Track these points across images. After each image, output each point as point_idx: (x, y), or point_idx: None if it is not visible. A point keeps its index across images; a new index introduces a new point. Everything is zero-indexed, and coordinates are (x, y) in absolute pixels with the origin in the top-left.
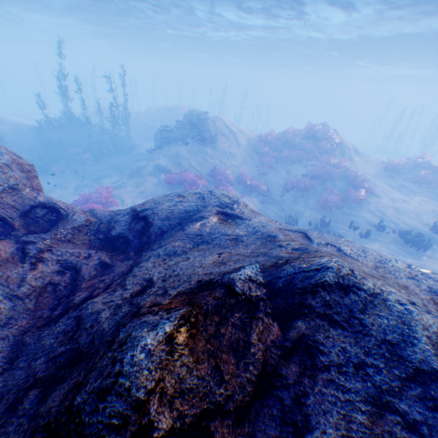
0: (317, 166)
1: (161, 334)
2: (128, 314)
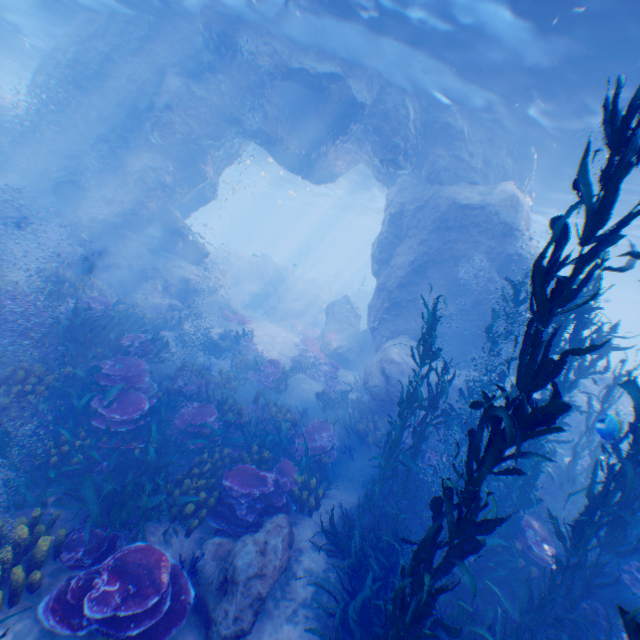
0: None
1: None
2: None
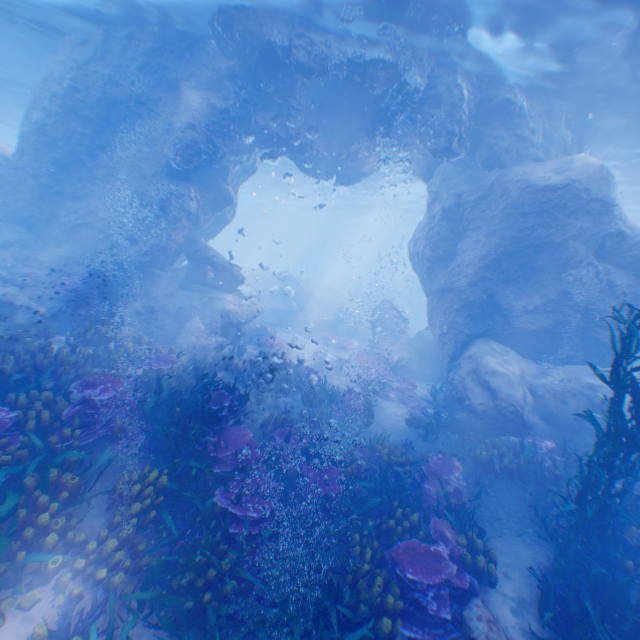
0: None
1: None
2: None
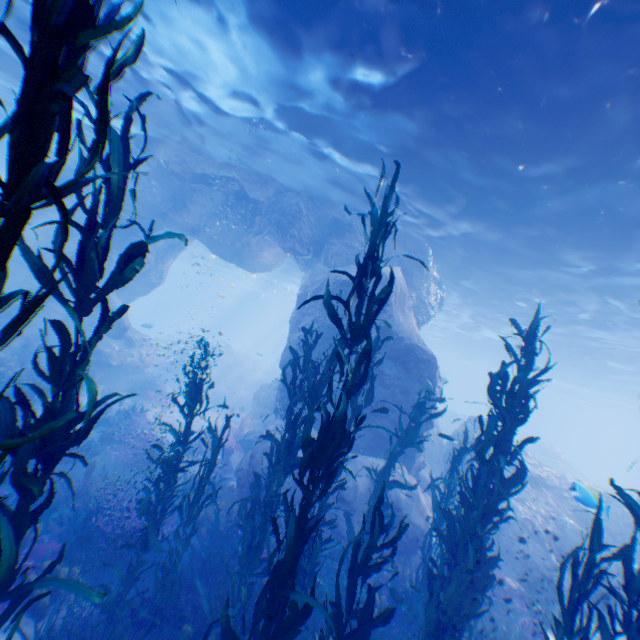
0: None
1: None
2: None
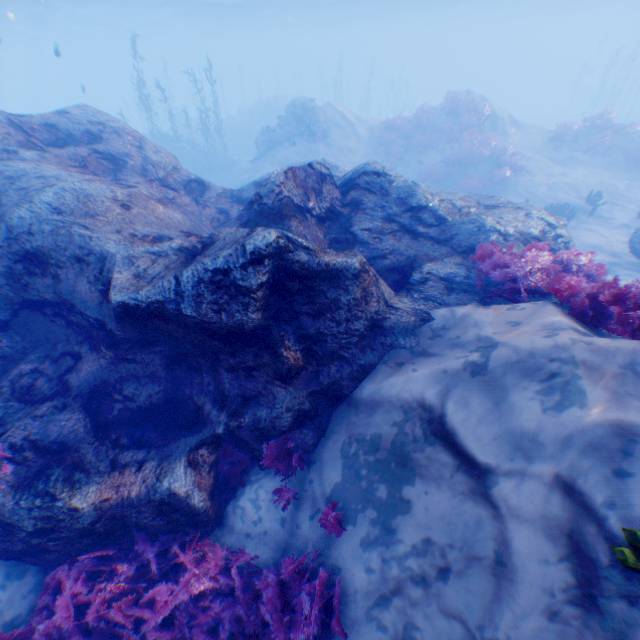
0: (455, 148)
1: (282, 170)
2: None
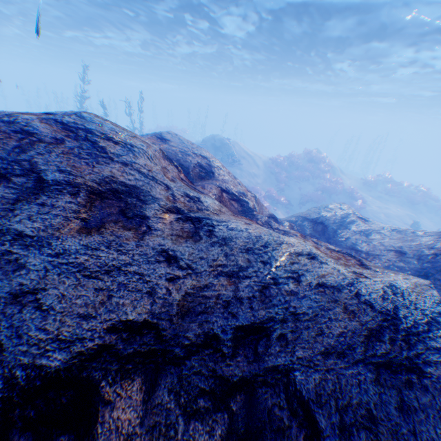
0: (323, 183)
1: None
2: (419, 259)
